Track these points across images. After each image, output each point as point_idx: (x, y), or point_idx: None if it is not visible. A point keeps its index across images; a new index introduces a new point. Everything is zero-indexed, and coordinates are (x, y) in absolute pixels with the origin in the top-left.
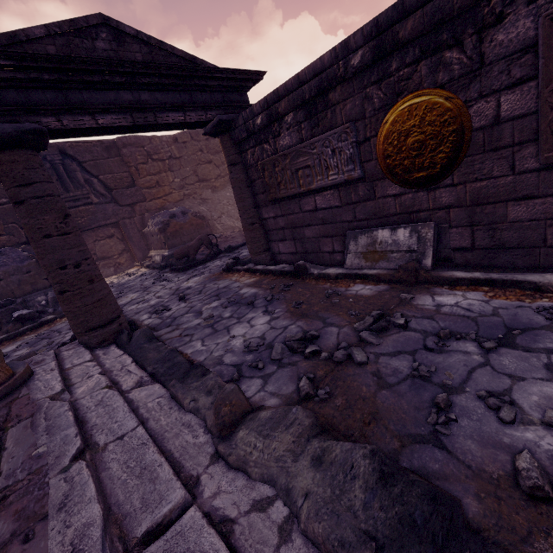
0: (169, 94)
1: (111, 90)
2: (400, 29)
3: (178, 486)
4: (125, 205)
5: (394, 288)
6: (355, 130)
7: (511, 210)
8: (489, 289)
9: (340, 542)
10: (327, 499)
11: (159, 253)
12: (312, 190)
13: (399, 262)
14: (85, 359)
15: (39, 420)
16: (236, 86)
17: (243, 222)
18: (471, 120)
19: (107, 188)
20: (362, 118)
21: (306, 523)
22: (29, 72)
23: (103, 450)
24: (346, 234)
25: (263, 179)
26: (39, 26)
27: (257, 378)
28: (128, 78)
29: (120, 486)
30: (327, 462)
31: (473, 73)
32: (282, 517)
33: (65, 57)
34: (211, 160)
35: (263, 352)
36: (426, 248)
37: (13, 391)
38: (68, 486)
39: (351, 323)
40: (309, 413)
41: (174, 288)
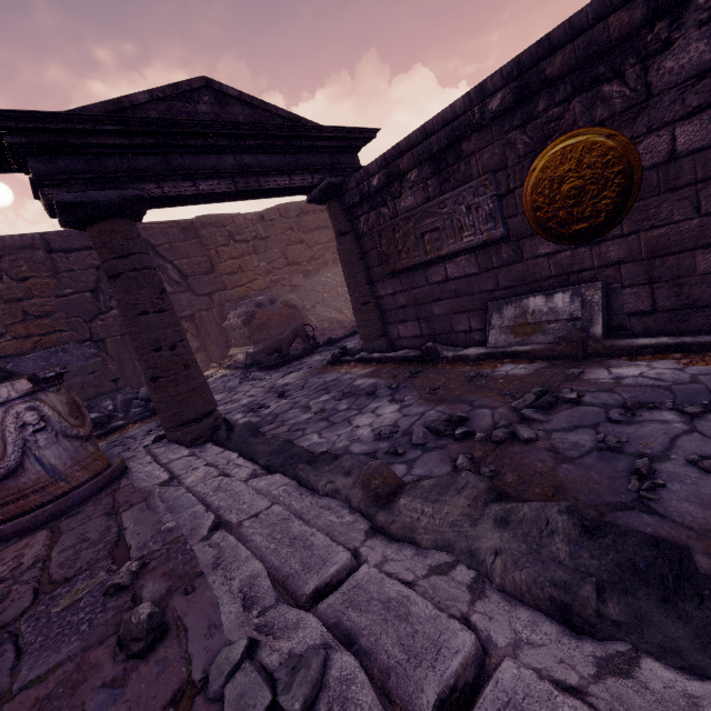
0: (274, 157)
1: (213, 154)
2: (547, 66)
3: (341, 549)
4: (203, 294)
5: (555, 364)
6: (495, 182)
7: (701, 260)
8: (682, 355)
9: (551, 583)
10: (524, 552)
11: (242, 351)
12: (442, 257)
13: (559, 333)
14: (182, 454)
15: (155, 503)
16: (345, 146)
17: (353, 302)
18: (640, 158)
19: (183, 275)
20: (503, 168)
21: (503, 575)
22: (134, 137)
23: (238, 526)
24: (486, 307)
25: (380, 248)
26: (143, 92)
27: (398, 464)
28: (232, 140)
29: (271, 554)
30: (515, 522)
31: (638, 106)
32: (469, 578)
33: (171, 120)
34: (302, 239)
35: (399, 438)
36: (593, 314)
37: (111, 483)
38: (216, 550)
39: (506, 403)
40: (482, 477)
41: (267, 385)
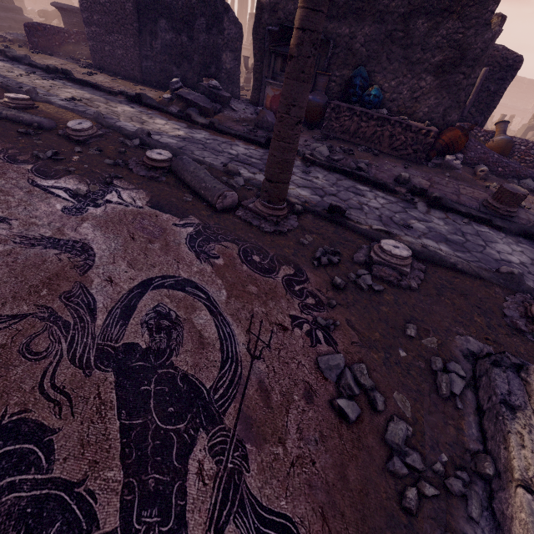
0: None
1: None
2: None
3: None
4: None
5: None
6: None
7: None
8: None
9: None
10: None
11: None
12: None
13: None
14: None
15: None
16: None
17: None
18: None
19: None
20: None
21: None
22: None
23: None
24: None
25: None
26: None
27: None
28: None
29: None
30: None
31: None
32: None
33: None
34: None
35: None
36: None
37: None
38: None
39: None
40: None
41: None
